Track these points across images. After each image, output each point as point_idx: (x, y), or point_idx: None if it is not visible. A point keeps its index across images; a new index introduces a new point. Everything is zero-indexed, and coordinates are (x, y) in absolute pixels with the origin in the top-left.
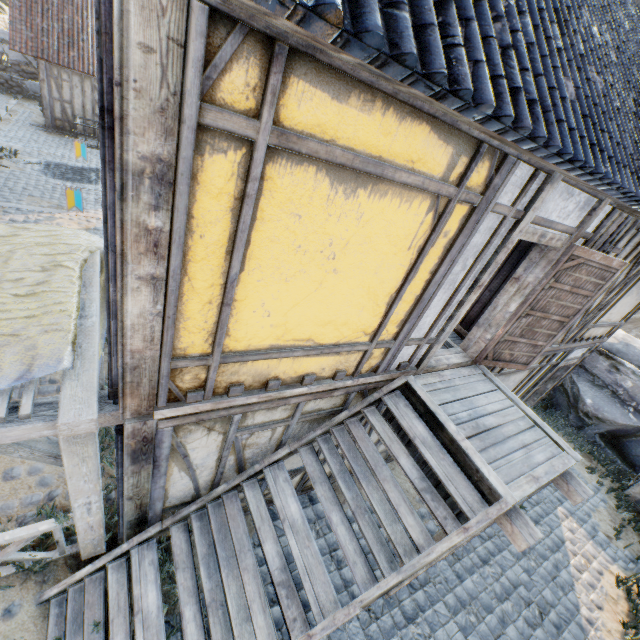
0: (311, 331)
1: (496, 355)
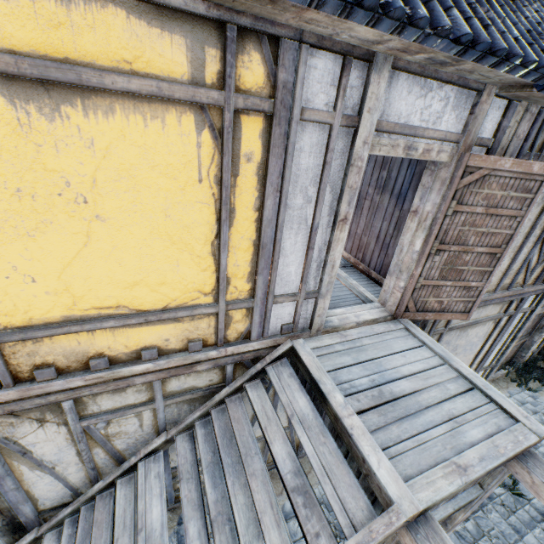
0: (116, 296)
1: (419, 305)
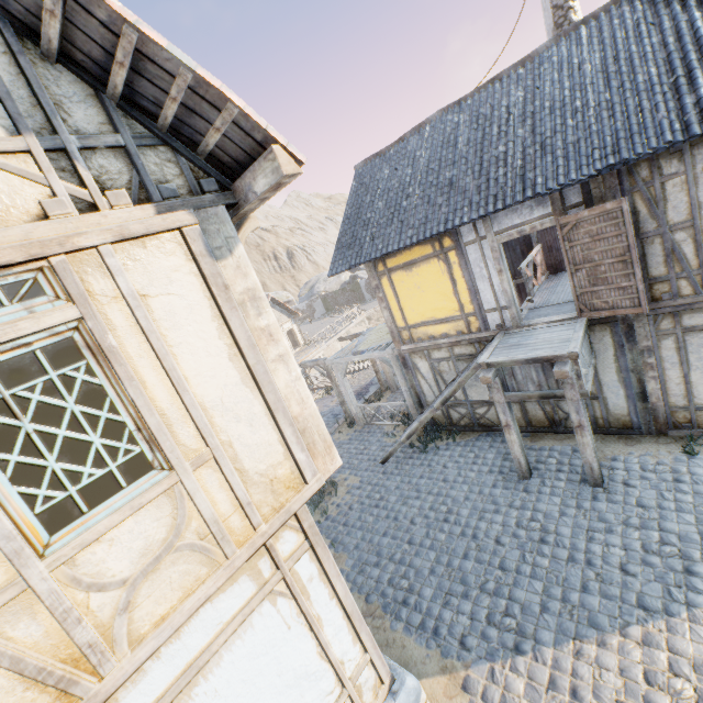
0: (431, 314)
1: (589, 307)
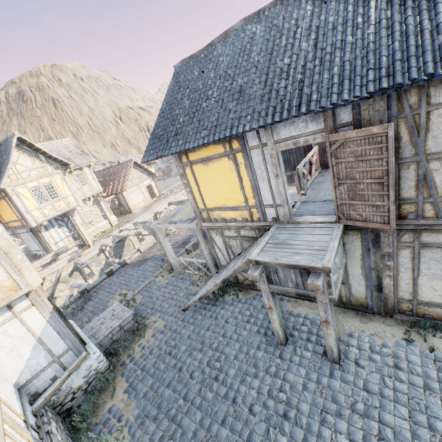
0: (223, 202)
1: (346, 216)
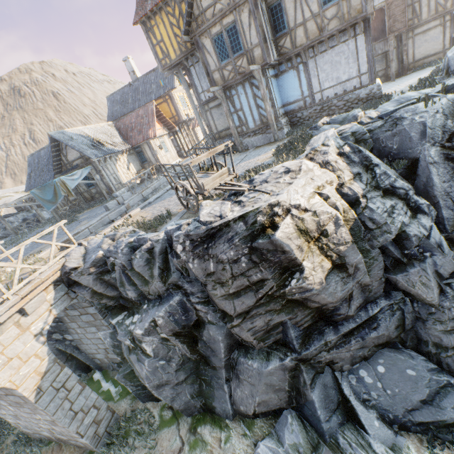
0: None
1: (391, 32)
